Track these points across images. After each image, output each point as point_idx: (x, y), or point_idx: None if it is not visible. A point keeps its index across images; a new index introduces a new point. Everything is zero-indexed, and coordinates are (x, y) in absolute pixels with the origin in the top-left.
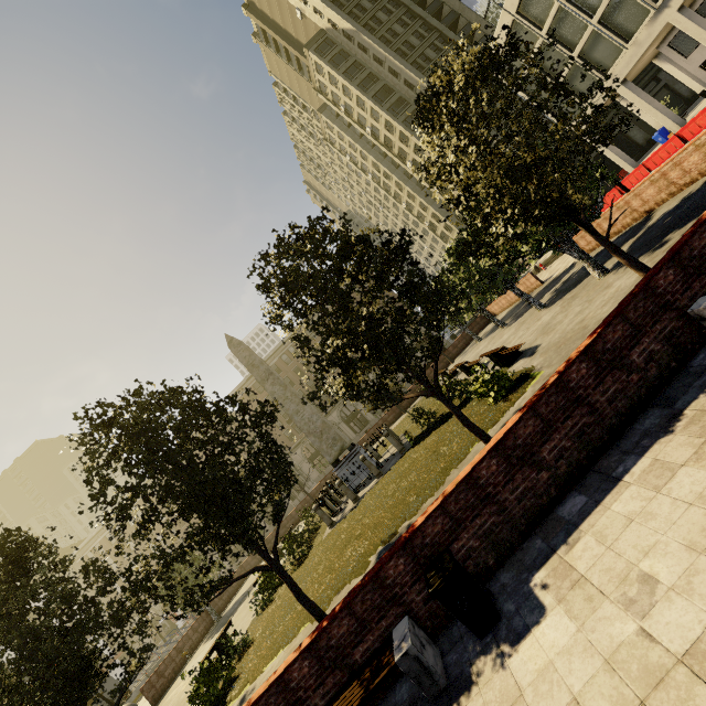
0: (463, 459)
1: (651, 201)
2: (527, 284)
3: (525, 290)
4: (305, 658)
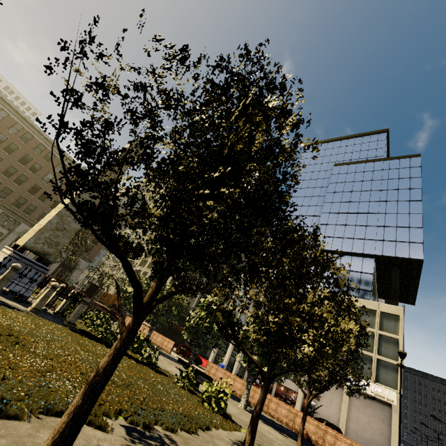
0: (206, 429)
1: (255, 400)
2: (165, 343)
3: (159, 342)
4: None
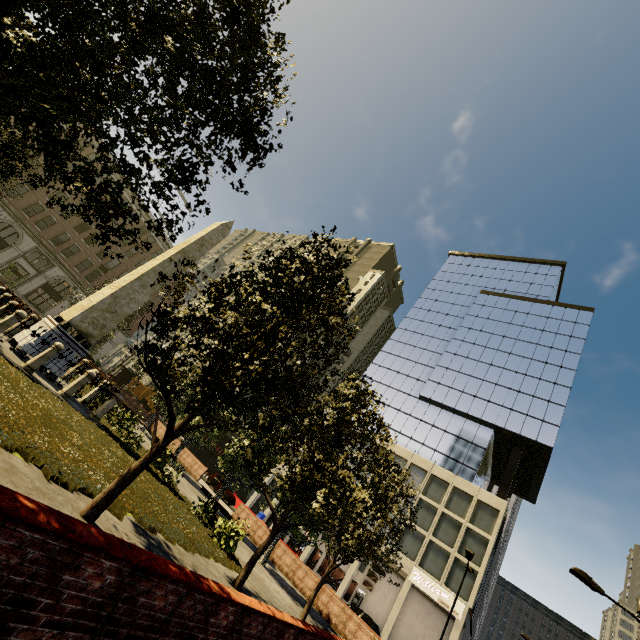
0: (205, 556)
1: (282, 562)
2: (196, 466)
3: (188, 464)
4: (295, 633)
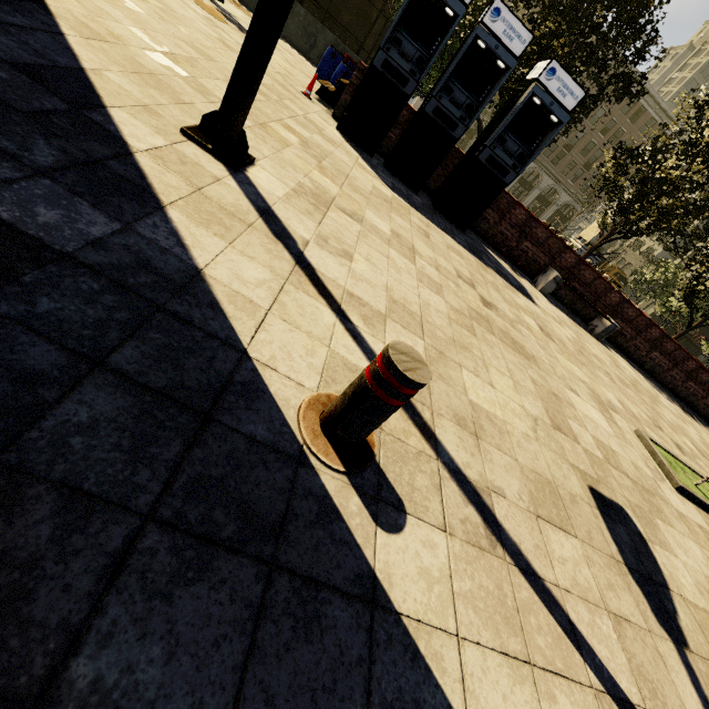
0: None
1: None
2: None
3: None
4: None
